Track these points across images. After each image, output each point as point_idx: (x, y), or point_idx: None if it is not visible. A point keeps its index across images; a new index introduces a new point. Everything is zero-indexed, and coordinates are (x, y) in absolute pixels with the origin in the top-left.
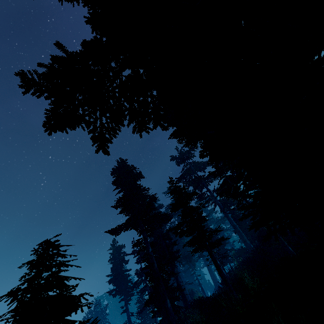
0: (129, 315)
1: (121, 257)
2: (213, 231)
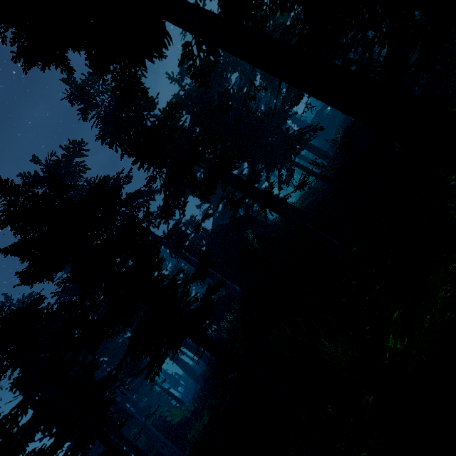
0: None
1: None
2: (194, 275)
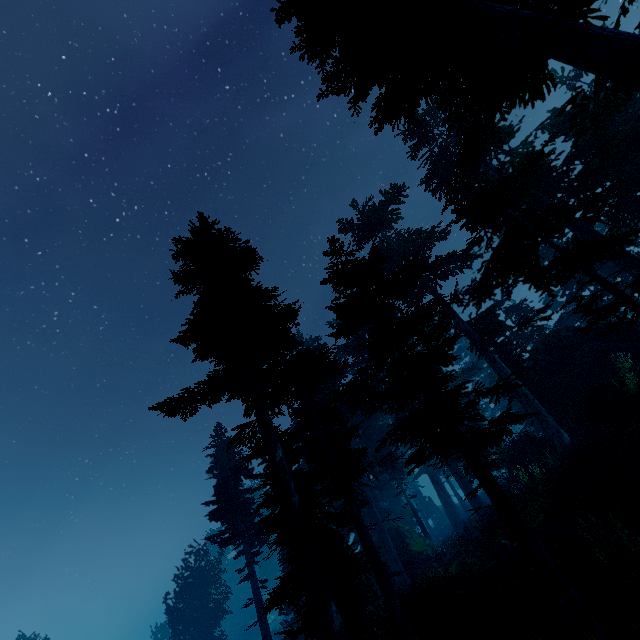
0: (257, 587)
1: (234, 464)
2: (489, 389)
